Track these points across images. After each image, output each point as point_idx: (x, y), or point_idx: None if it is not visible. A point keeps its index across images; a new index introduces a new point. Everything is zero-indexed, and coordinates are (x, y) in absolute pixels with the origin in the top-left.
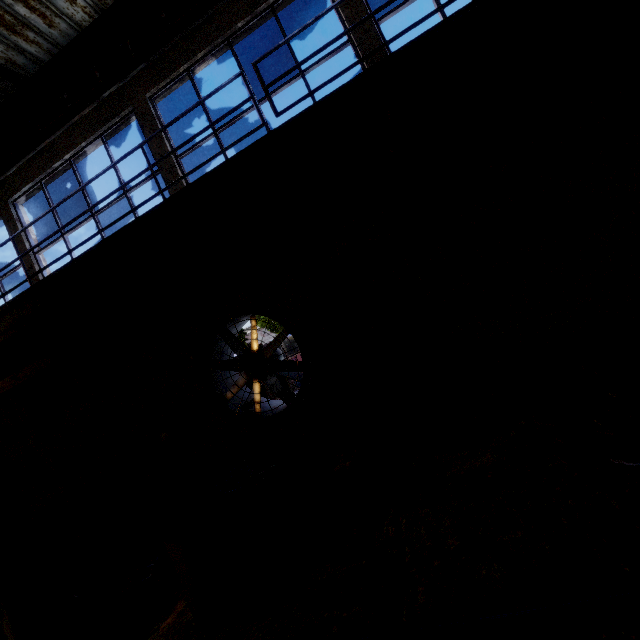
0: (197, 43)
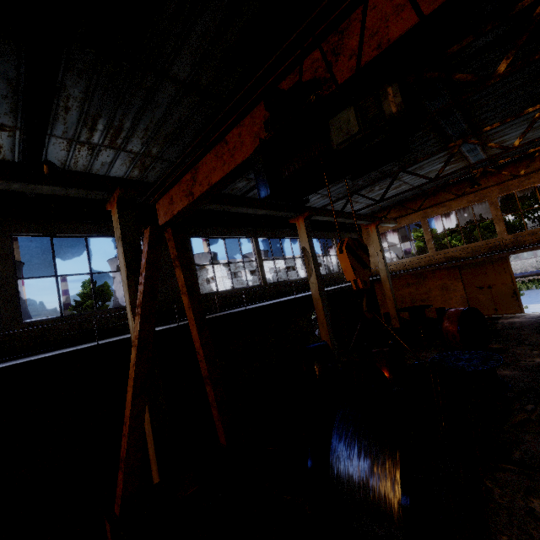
0: None
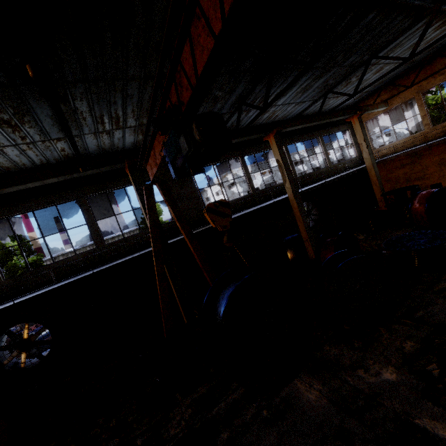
0: (16, 209)
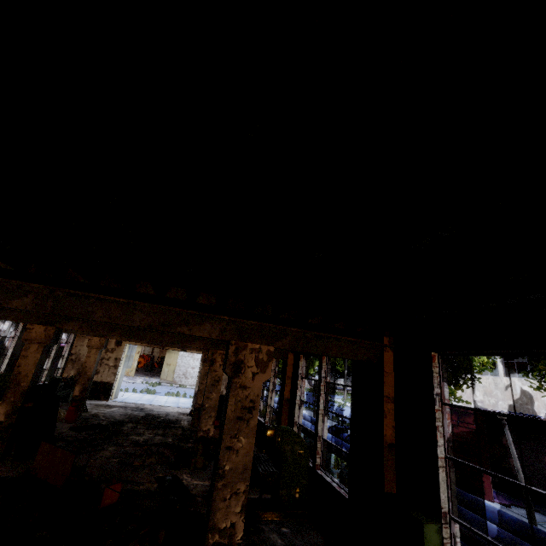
0: None
